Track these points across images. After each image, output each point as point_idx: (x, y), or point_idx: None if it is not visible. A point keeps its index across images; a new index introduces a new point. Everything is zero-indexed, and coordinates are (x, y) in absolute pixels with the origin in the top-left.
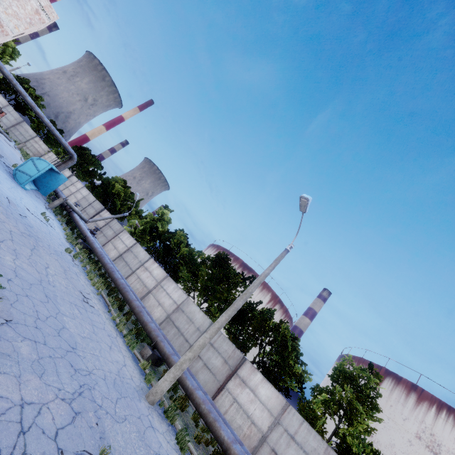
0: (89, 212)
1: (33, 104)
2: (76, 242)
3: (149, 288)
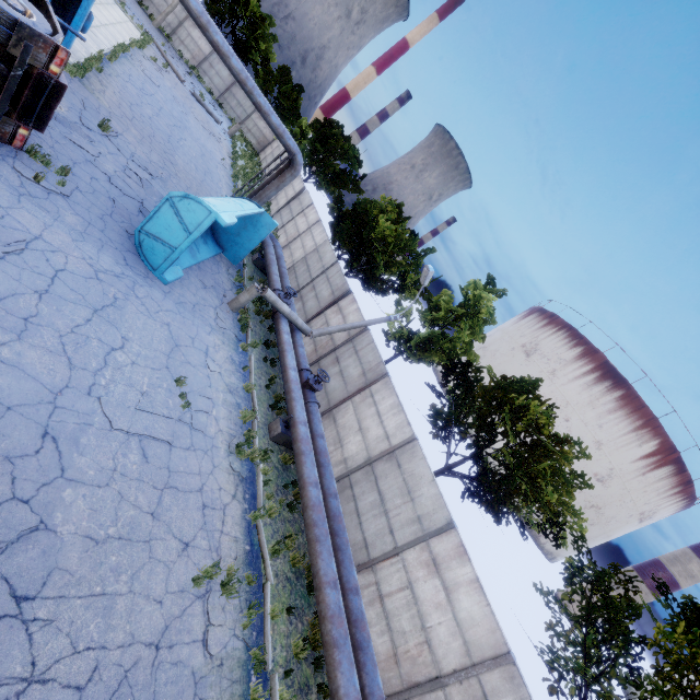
0: (321, 292)
1: (202, 20)
2: (259, 457)
3: (440, 666)
